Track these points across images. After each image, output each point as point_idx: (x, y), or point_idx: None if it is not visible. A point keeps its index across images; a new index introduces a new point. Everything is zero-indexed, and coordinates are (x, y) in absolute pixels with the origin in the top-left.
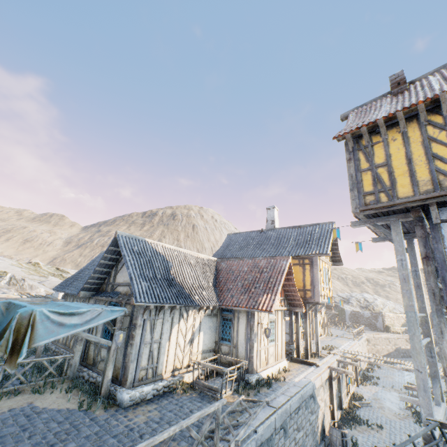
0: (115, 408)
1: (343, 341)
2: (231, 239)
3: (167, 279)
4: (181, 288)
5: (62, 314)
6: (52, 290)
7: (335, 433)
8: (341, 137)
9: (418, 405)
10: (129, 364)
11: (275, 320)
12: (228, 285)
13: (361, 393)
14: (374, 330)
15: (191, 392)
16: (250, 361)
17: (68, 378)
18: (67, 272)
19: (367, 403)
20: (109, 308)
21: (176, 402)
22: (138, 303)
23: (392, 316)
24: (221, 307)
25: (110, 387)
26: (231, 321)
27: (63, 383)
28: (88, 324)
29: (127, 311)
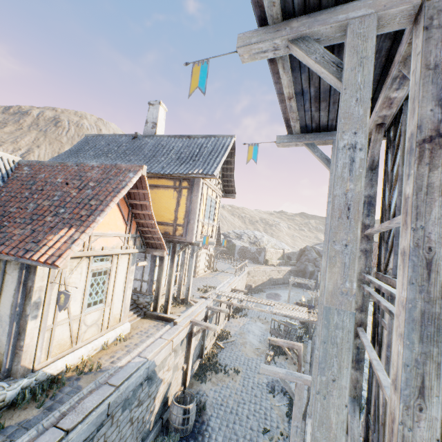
0: None
1: (225, 277)
2: (88, 142)
3: None
4: None
5: None
6: None
7: (176, 411)
8: None
9: (279, 378)
10: None
11: (110, 269)
12: (7, 206)
13: (230, 328)
14: (256, 263)
15: None
16: (16, 355)
17: None
18: None
19: (231, 341)
20: None
21: None
22: None
23: (273, 252)
24: None
25: None
26: None
27: None
28: None
29: None
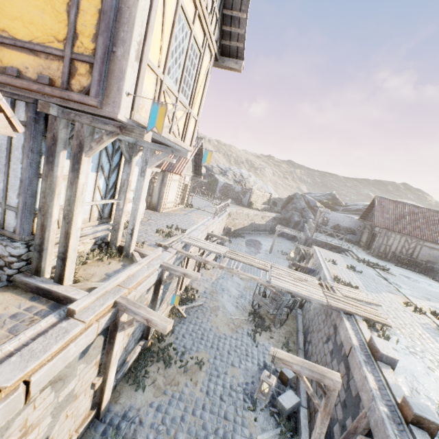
0: None
1: (201, 216)
2: None
3: None
4: None
5: None
6: None
7: None
8: None
9: None
10: None
11: None
12: None
13: (198, 284)
14: (238, 205)
15: None
16: None
17: None
18: None
19: (198, 305)
20: None
21: None
22: None
23: (259, 194)
24: None
25: None
26: None
27: None
28: None
29: None
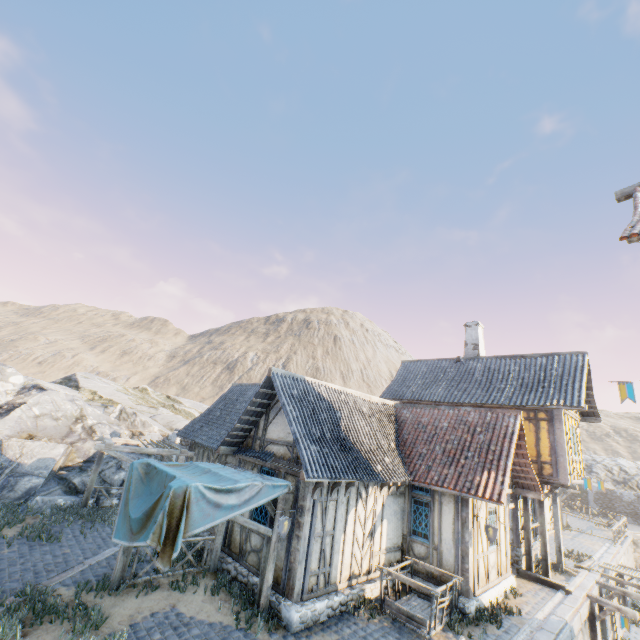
0: (282, 631)
1: (593, 542)
2: (408, 369)
3: (338, 439)
4: (358, 453)
5: (218, 491)
6: (165, 428)
7: None
8: (637, 237)
9: None
10: (296, 566)
11: (495, 509)
12: (418, 448)
13: None
14: None
15: (380, 618)
16: (463, 576)
17: (208, 569)
18: (179, 401)
19: None
20: (270, 482)
21: (363, 634)
22: (309, 478)
23: None
24: (410, 482)
25: (270, 595)
26: (428, 507)
27: (203, 577)
28: (246, 505)
29: (291, 487)
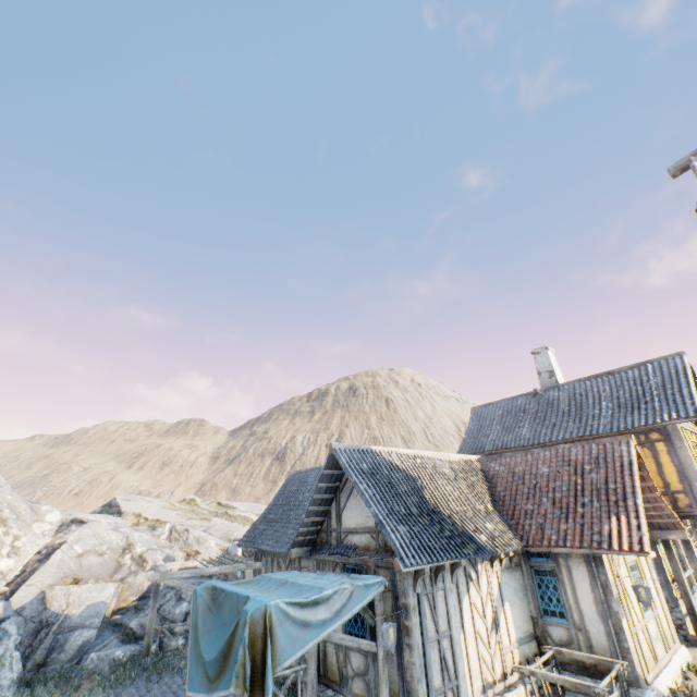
0: None
1: None
2: (481, 416)
3: (427, 512)
4: (454, 525)
5: (303, 605)
6: (223, 540)
7: None
8: None
9: None
10: (415, 687)
11: (636, 562)
12: (521, 504)
13: None
14: None
15: None
16: (625, 659)
17: None
18: (232, 506)
19: None
20: (360, 581)
21: None
22: (407, 568)
23: None
24: (523, 549)
25: None
26: (554, 576)
27: None
28: (339, 617)
29: (387, 583)
